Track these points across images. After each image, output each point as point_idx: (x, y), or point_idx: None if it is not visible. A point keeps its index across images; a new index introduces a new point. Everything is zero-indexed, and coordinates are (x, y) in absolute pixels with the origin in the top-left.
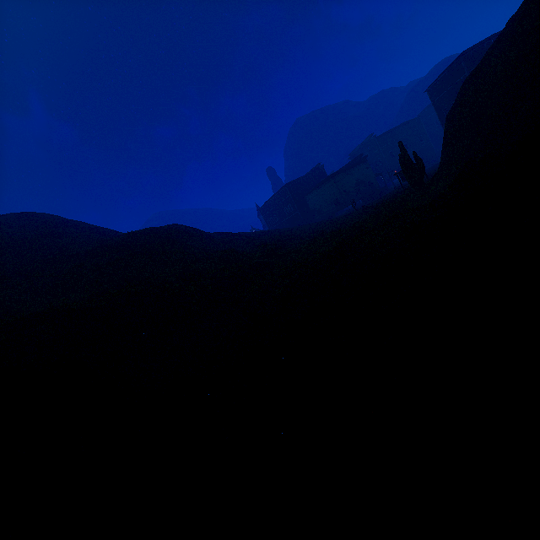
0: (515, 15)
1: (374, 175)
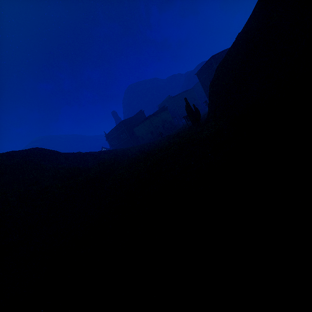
0: (241, 31)
1: (172, 117)
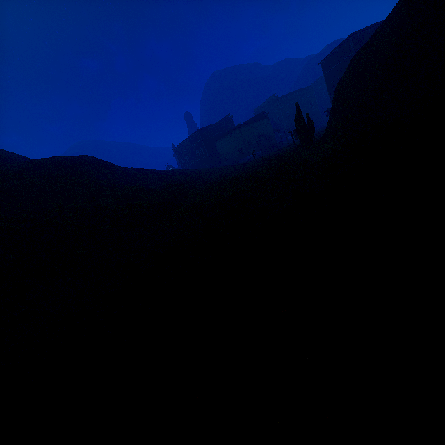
0: None
1: (273, 130)
